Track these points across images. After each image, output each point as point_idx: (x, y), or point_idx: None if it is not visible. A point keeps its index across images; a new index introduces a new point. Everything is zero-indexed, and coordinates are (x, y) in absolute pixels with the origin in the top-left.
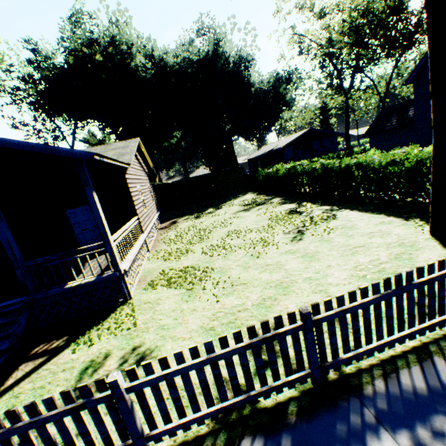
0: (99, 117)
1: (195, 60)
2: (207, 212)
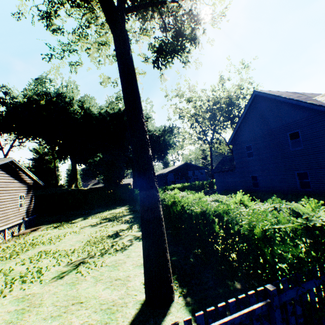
0: (36, 137)
1: (111, 112)
2: (72, 222)
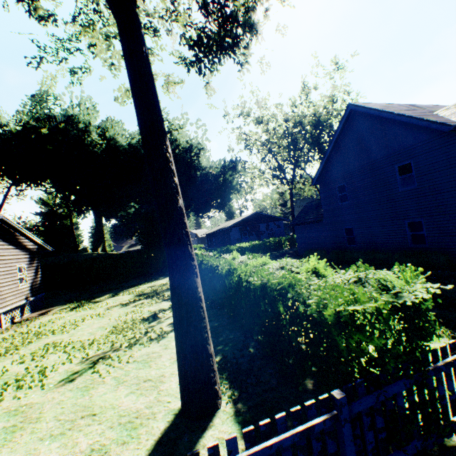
0: (40, 182)
1: None
2: (95, 301)
